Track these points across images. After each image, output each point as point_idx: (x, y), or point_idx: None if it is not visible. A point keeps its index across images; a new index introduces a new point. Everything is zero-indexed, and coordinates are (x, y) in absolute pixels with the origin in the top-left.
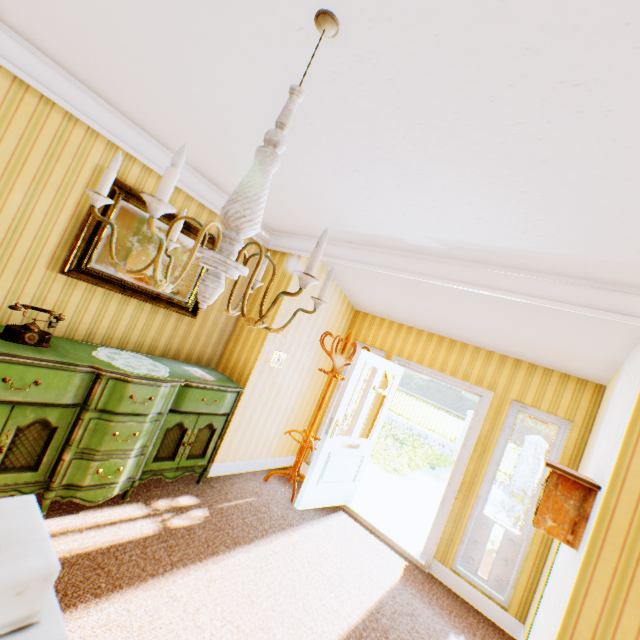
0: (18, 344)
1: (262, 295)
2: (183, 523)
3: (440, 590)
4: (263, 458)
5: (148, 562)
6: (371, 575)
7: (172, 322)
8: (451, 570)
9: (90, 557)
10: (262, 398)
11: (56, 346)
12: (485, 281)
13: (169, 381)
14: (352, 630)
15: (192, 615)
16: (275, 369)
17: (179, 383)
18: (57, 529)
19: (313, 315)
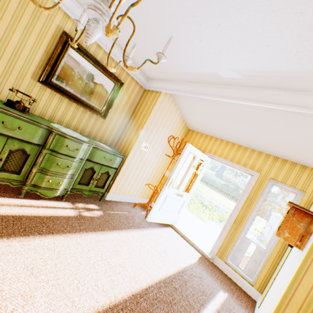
0: (12, 109)
1: (140, 112)
2: (89, 215)
3: (217, 271)
4: (134, 197)
5: (68, 226)
6: (181, 256)
7: (93, 120)
8: (224, 262)
9: (40, 218)
10: (135, 165)
11: (32, 116)
12: (264, 99)
13: (87, 142)
14: (167, 277)
15: (86, 252)
16: (143, 151)
17: (92, 145)
18: (27, 204)
19: (165, 127)
